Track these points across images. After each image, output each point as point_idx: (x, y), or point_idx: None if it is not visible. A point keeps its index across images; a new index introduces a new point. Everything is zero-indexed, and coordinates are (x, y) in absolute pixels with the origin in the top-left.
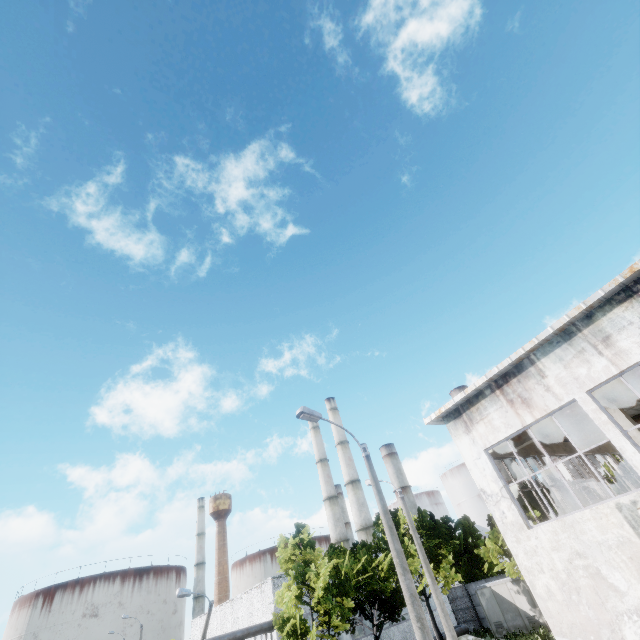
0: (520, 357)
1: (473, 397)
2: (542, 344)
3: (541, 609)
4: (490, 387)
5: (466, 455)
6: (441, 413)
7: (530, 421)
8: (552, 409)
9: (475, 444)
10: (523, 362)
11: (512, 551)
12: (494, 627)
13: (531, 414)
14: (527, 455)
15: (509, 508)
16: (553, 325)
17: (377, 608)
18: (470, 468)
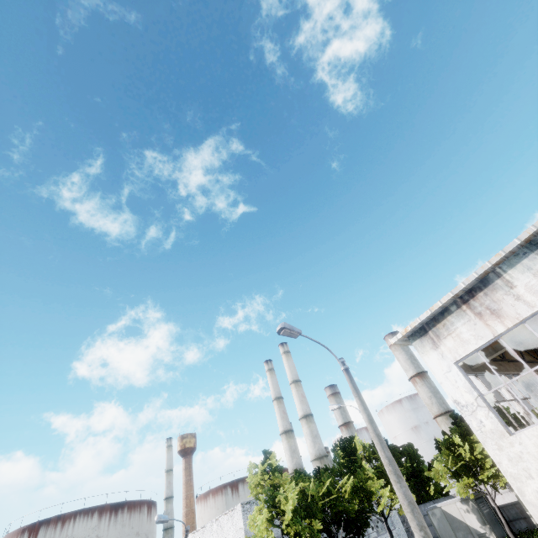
0: (486, 271)
1: (438, 314)
2: (508, 257)
3: (533, 516)
4: (455, 303)
5: (435, 369)
6: (407, 332)
7: (502, 330)
8: (525, 316)
9: (444, 358)
10: (488, 276)
11: (494, 459)
12: None
13: (502, 323)
14: (486, 372)
15: (487, 416)
16: (519, 236)
17: (342, 529)
18: (441, 381)
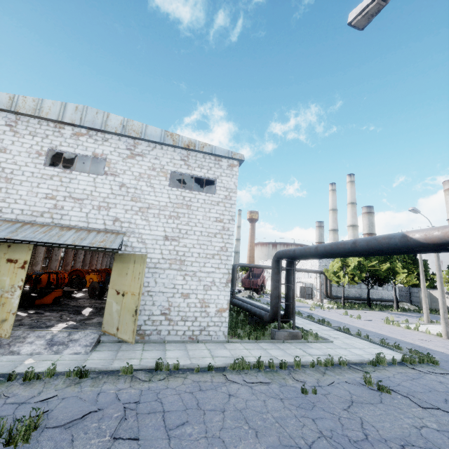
0: None
1: None
2: None
3: None
4: None
5: None
6: None
7: None
8: None
9: None
10: None
11: None
12: (422, 305)
13: None
14: None
15: None
16: None
17: (373, 280)
18: None
